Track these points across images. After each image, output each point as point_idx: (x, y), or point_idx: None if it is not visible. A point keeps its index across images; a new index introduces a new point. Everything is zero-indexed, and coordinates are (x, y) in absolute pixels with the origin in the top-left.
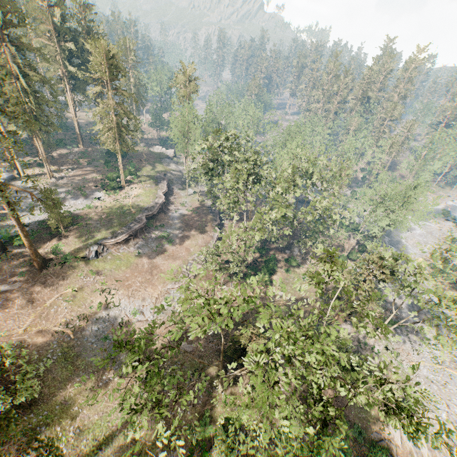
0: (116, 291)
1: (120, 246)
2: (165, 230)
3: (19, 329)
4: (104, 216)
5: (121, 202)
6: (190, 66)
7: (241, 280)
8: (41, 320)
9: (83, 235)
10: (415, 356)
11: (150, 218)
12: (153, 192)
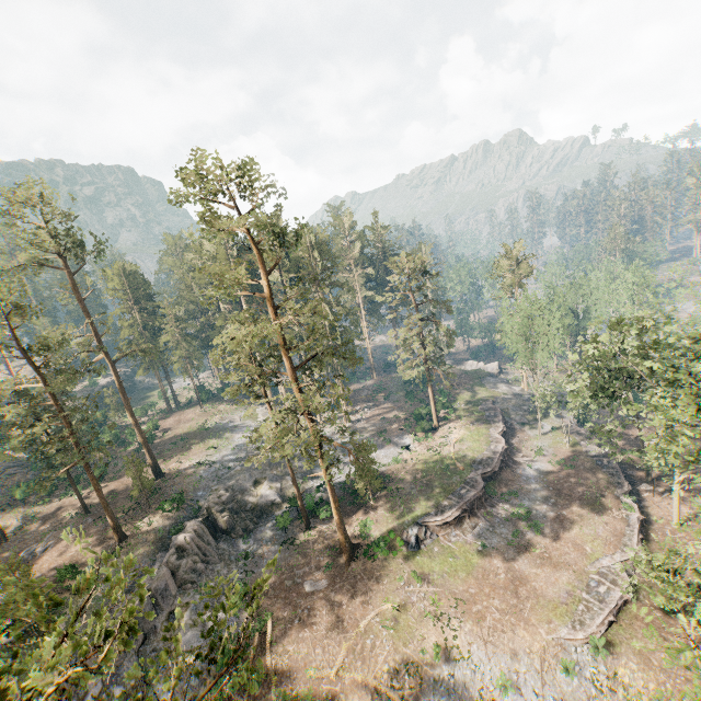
0: (458, 623)
1: (450, 530)
2: (520, 503)
3: (329, 668)
4: (419, 474)
5: (437, 452)
6: (516, 245)
7: None
8: (355, 659)
9: (395, 507)
10: None
11: (488, 478)
12: (484, 433)
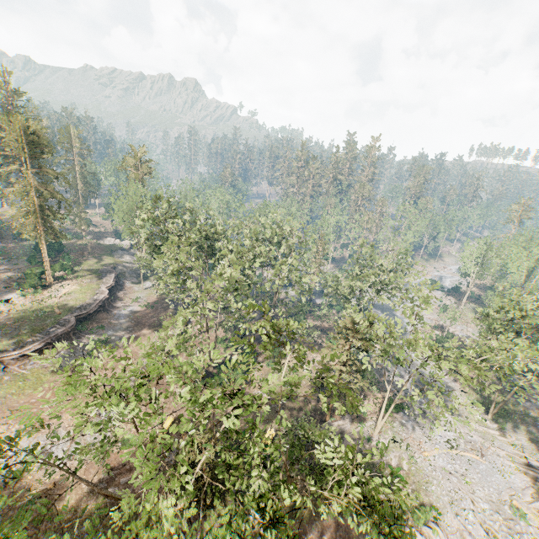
0: (7, 427)
1: (28, 360)
2: (104, 333)
3: None
4: (11, 322)
5: (42, 303)
6: (141, 149)
7: (209, 383)
8: None
9: None
10: (428, 444)
11: (83, 319)
12: (93, 287)
